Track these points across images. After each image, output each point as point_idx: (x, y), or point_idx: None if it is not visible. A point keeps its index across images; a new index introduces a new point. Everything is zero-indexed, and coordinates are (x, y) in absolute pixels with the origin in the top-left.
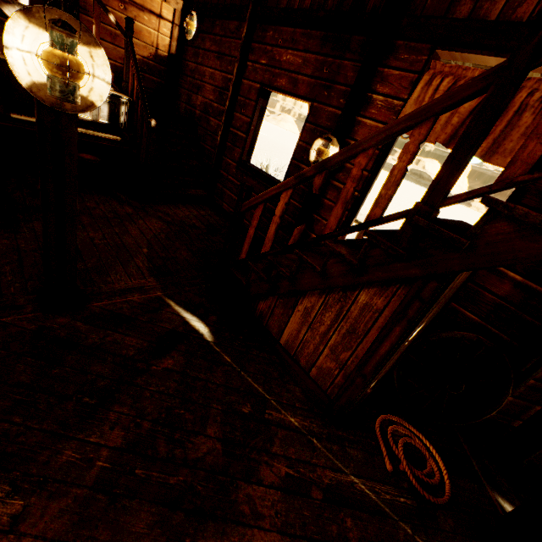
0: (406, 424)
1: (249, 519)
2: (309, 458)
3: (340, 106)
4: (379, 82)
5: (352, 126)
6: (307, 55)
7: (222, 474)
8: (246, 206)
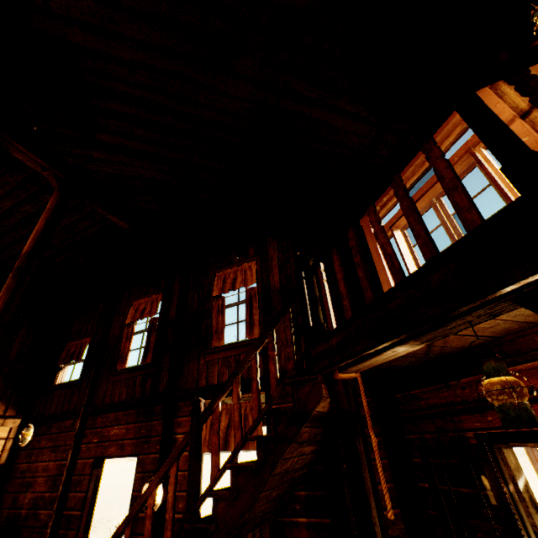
0: None
1: None
2: None
3: (158, 450)
4: (178, 426)
5: None
6: (129, 425)
7: None
8: None
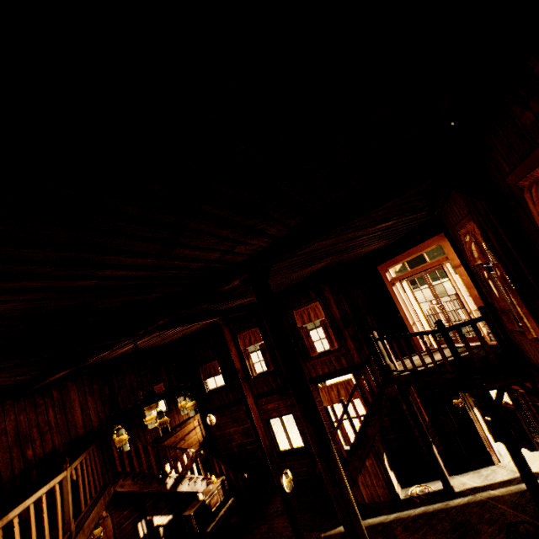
0: (415, 486)
1: None
2: (402, 520)
3: None
4: None
5: None
6: (278, 402)
7: None
8: (317, 470)
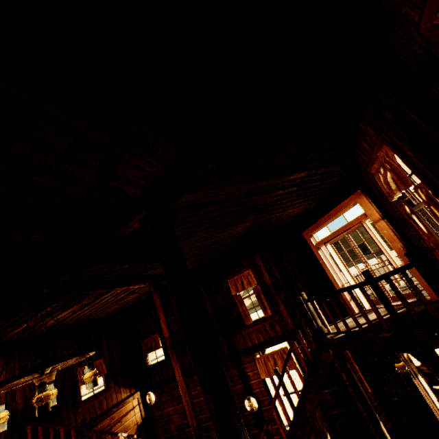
0: None
1: None
2: None
3: (240, 383)
4: (246, 369)
5: (250, 386)
6: None
7: None
8: None
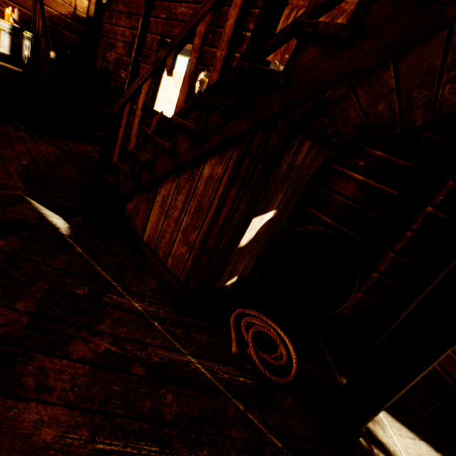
0: (264, 318)
1: (29, 392)
2: (143, 338)
3: None
4: (251, 21)
5: (231, 62)
6: (197, 6)
7: (13, 346)
8: (116, 108)
